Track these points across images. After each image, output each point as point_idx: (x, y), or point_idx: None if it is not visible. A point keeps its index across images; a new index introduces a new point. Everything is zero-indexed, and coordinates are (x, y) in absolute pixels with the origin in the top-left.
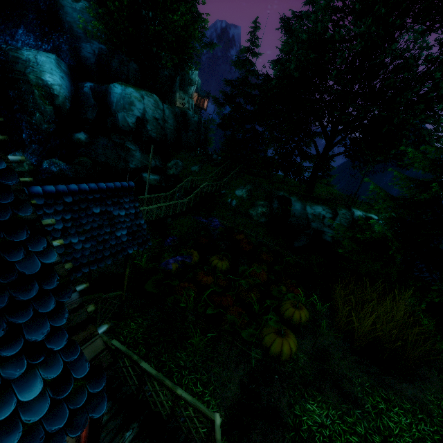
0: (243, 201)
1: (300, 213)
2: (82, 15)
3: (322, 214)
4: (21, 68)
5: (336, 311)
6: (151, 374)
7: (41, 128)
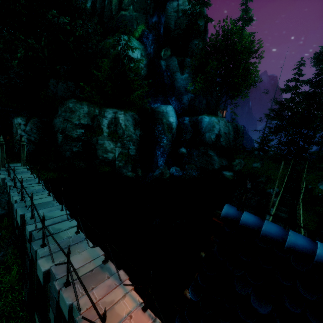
0: None
1: None
2: (184, 81)
3: None
4: (160, 117)
5: None
6: None
7: (166, 148)
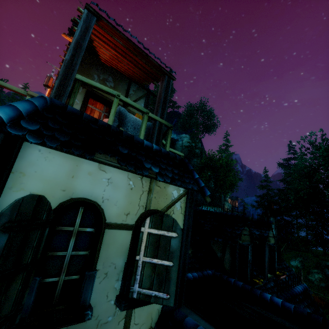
0: (299, 270)
1: None
2: None
3: None
4: None
5: None
6: None
7: None
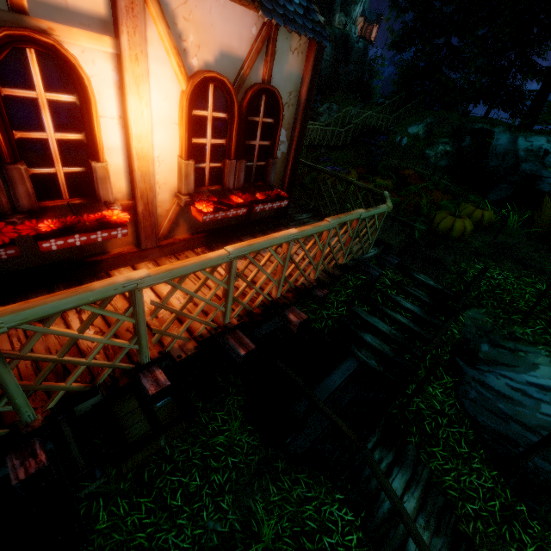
0: (417, 141)
1: (506, 149)
2: None
3: (545, 148)
4: None
5: (538, 218)
6: (326, 171)
7: None
